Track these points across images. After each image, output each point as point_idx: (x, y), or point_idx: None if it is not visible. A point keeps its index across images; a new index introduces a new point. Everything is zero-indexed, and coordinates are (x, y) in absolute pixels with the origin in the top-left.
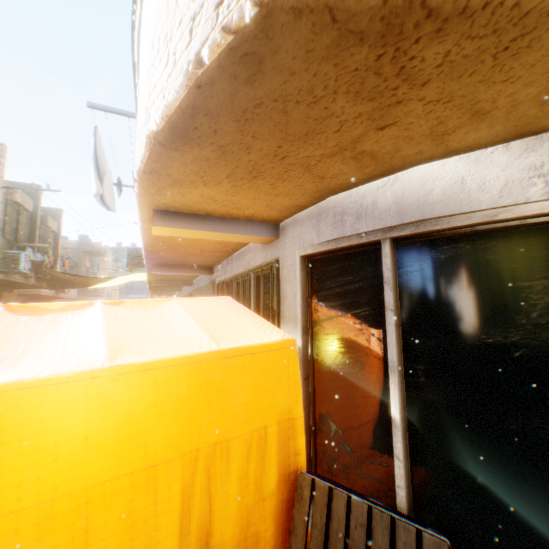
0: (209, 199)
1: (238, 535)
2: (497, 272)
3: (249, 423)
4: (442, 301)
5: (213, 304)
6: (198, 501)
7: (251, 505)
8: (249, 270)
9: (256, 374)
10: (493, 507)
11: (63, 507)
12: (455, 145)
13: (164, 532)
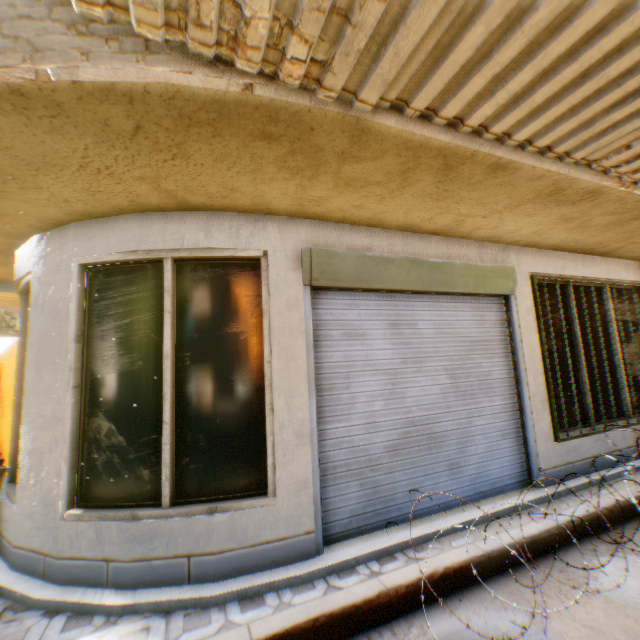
0: None
1: None
2: None
3: None
4: None
5: None
6: None
7: None
8: None
9: None
10: None
11: None
12: (6, 243)
13: None
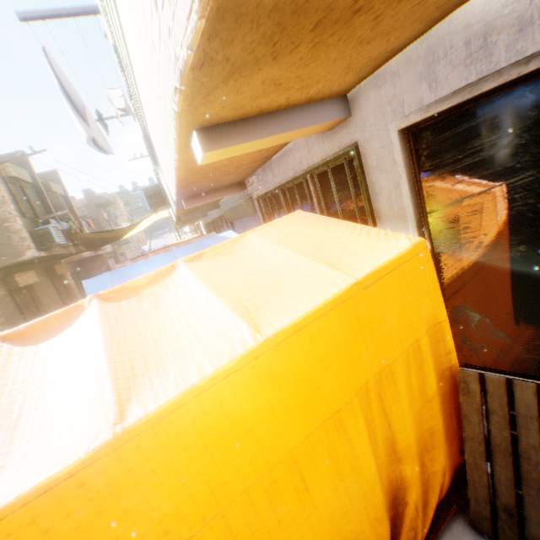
0: (271, 86)
1: (416, 436)
2: None
3: (402, 343)
4: None
5: (291, 226)
6: (378, 424)
7: (420, 410)
8: (305, 172)
9: (398, 292)
10: None
11: (279, 472)
12: None
13: (363, 458)
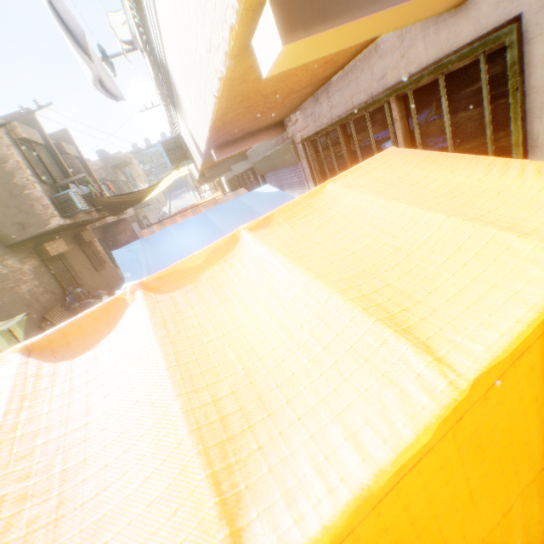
0: None
1: None
2: None
3: None
4: None
5: (388, 170)
6: None
7: None
8: (393, 91)
9: None
10: None
11: None
12: None
13: None
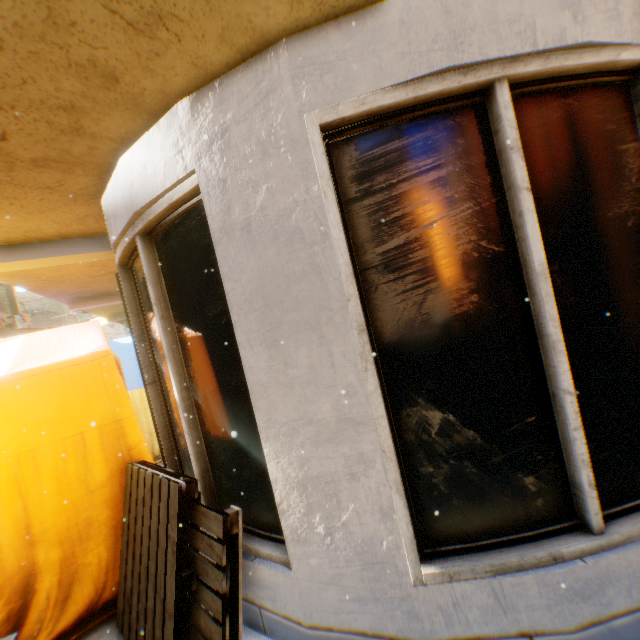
0: None
1: (66, 523)
2: (202, 249)
3: (59, 433)
4: (184, 286)
5: (68, 333)
6: (11, 503)
7: (80, 499)
8: None
9: (60, 389)
10: (239, 451)
11: None
12: (113, 135)
13: None
